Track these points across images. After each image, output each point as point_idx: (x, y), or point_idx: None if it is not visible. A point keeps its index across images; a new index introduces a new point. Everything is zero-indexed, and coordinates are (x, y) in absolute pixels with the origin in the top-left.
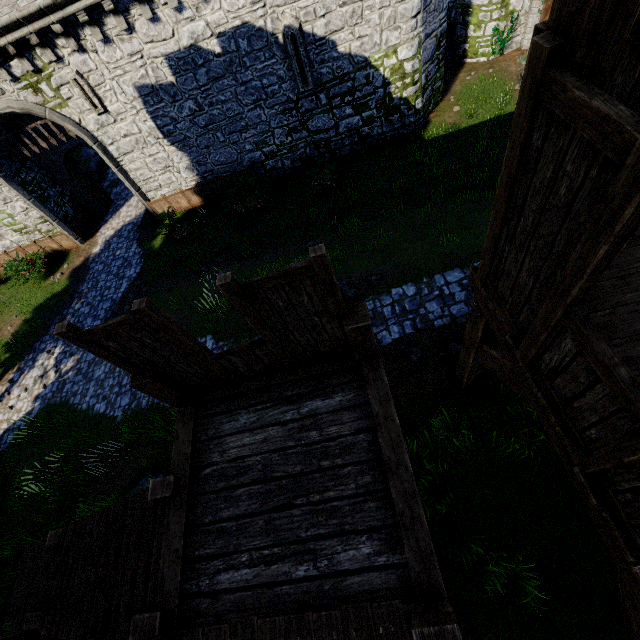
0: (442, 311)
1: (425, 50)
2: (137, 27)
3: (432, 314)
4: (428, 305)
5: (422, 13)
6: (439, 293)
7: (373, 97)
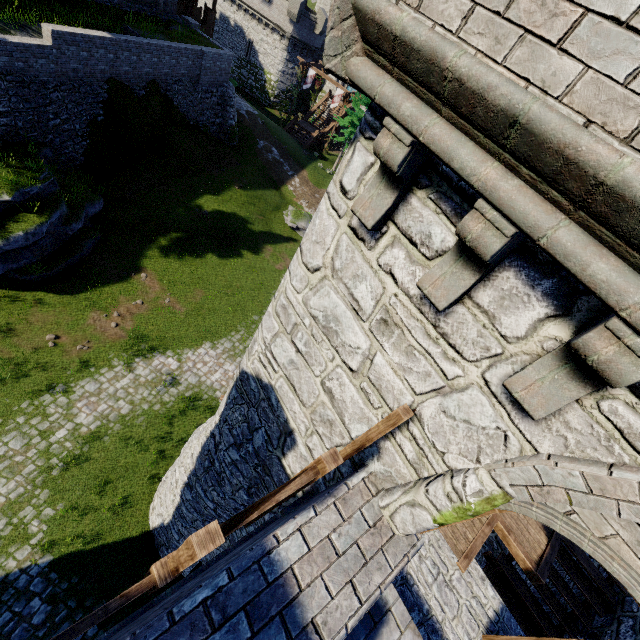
0: None
1: (280, 85)
2: (220, 0)
3: None
4: None
5: (281, 73)
6: None
7: (261, 82)
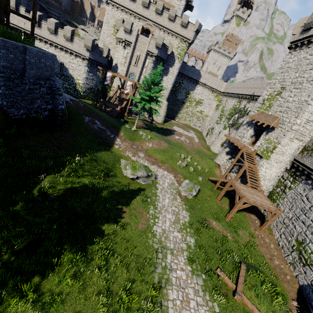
0: None
1: (86, 85)
2: (36, 42)
3: None
4: None
5: (86, 79)
6: None
7: (73, 85)
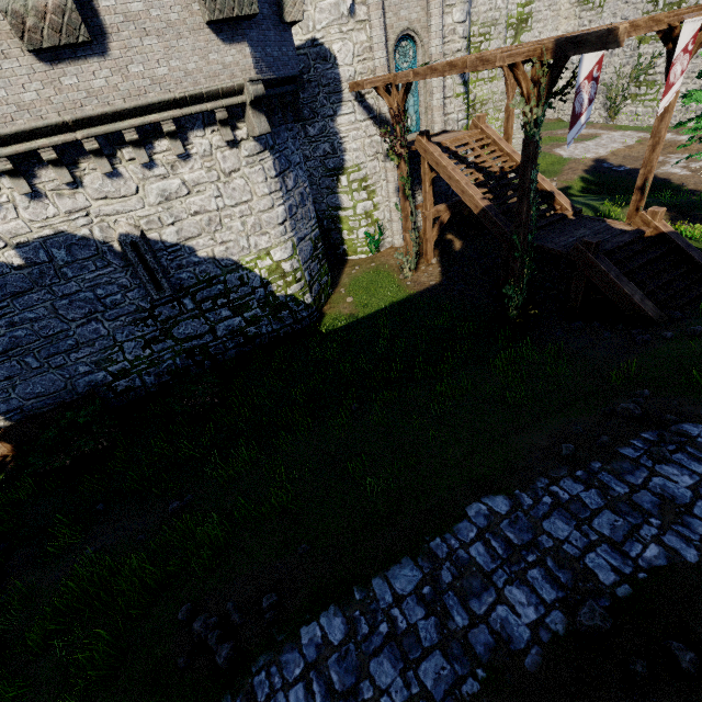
0: (405, 683)
1: (302, 251)
2: None
3: (388, 697)
4: (375, 668)
5: (289, 220)
6: (389, 628)
7: (253, 297)
